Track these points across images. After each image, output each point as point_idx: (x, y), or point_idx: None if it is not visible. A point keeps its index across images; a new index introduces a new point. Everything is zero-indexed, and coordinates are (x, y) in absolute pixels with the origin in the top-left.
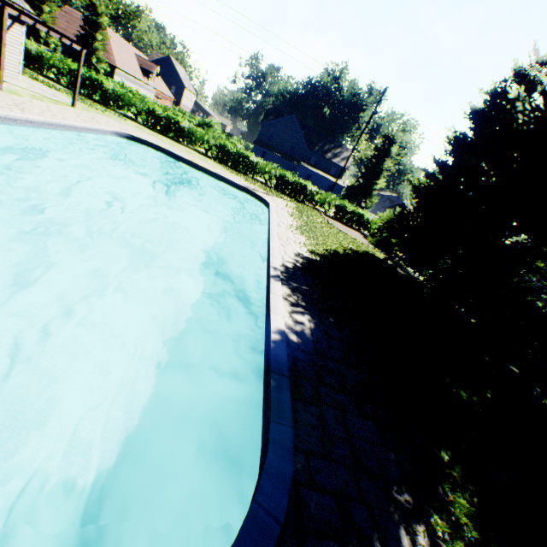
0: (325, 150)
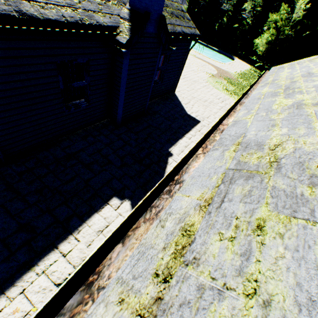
0: None
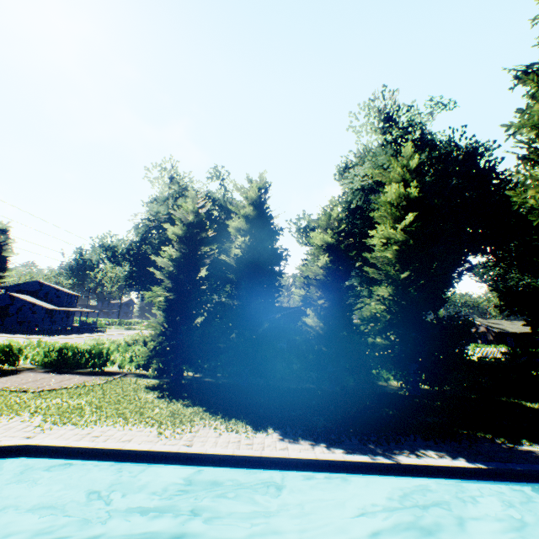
0: None
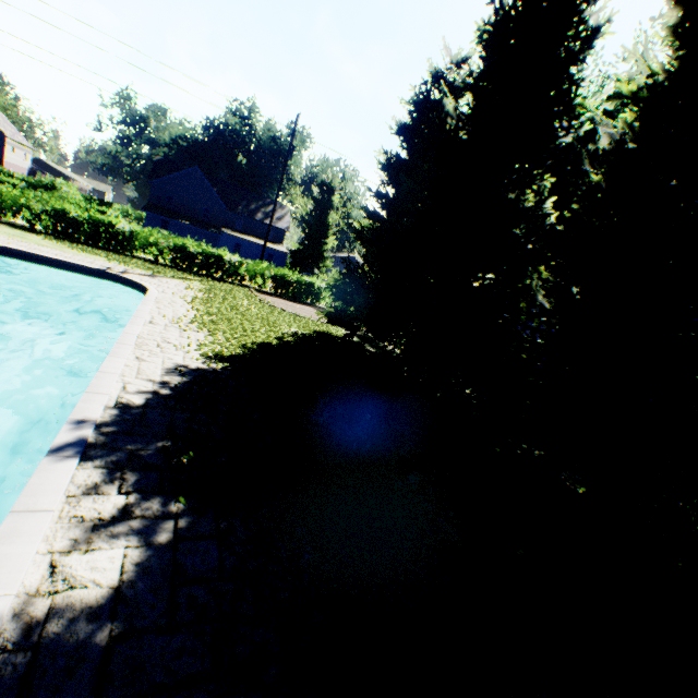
0: (252, 210)
